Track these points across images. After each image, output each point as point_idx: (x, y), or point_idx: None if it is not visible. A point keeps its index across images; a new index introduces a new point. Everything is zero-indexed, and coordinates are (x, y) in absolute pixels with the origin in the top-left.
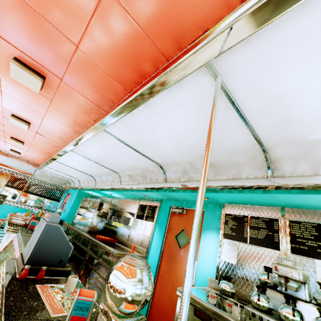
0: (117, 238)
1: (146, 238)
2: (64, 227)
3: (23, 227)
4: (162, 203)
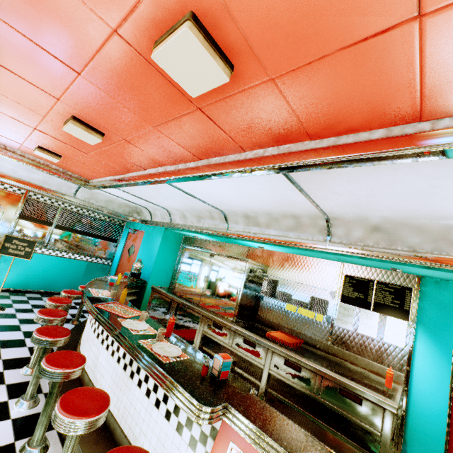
0: (295, 333)
1: (393, 350)
2: (159, 299)
3: (208, 381)
4: (423, 283)
